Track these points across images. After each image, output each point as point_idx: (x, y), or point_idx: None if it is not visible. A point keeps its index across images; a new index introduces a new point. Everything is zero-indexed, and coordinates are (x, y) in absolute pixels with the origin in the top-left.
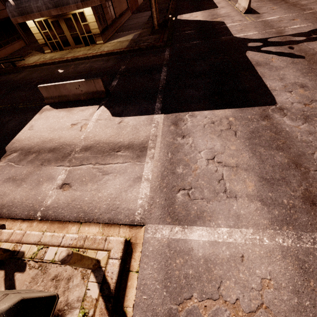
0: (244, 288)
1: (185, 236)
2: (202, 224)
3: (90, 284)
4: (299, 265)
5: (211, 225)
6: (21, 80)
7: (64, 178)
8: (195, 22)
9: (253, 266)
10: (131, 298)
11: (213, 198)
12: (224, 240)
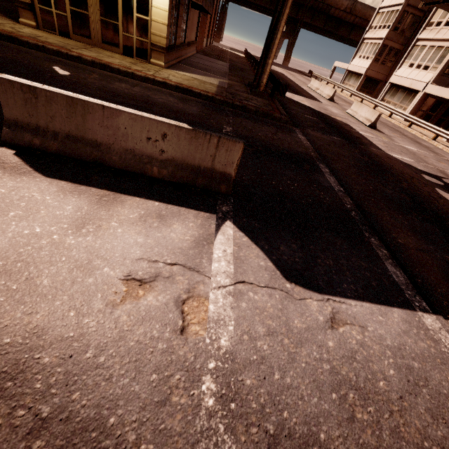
0: None
1: None
2: None
3: None
4: None
5: None
6: None
7: None
8: (307, 107)
9: None
10: None
11: None
12: None
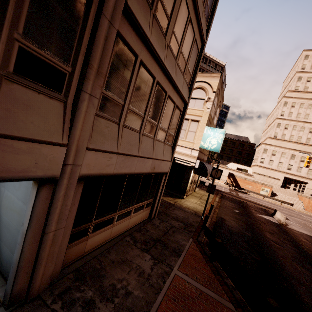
0: None
1: None
2: None
3: None
4: None
5: None
6: (248, 222)
7: None
8: None
9: None
10: None
11: None
12: None
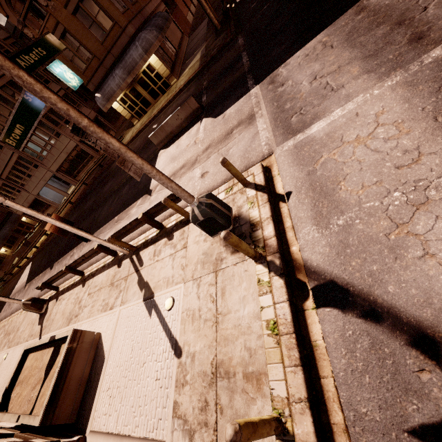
0: (362, 127)
1: (306, 135)
2: (318, 120)
3: (248, 192)
4: (408, 85)
5: (325, 116)
6: None
7: (200, 172)
8: None
9: (367, 112)
10: (279, 186)
11: (322, 101)
12: (339, 116)
